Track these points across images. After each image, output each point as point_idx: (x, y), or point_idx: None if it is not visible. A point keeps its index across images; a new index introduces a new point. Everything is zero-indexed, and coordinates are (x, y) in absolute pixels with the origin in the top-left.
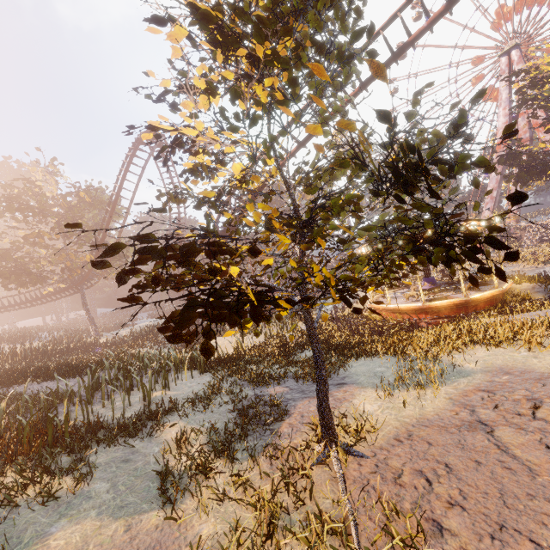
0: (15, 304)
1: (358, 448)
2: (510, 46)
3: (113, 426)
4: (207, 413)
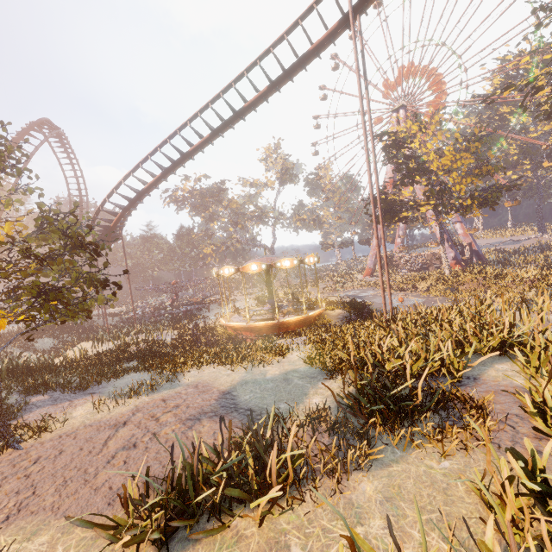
0: None
1: (27, 443)
2: (398, 106)
3: None
4: None
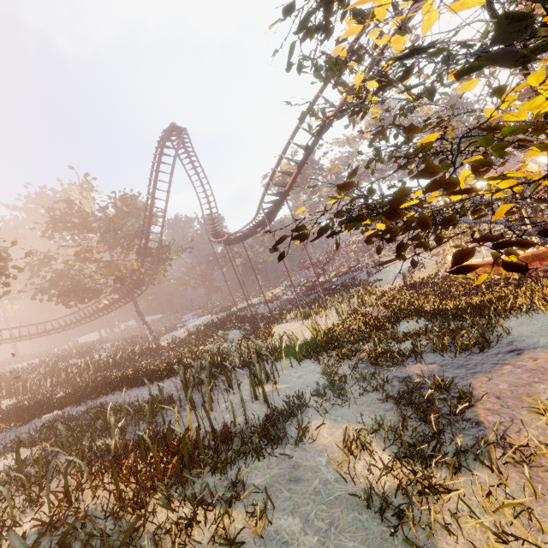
0: (76, 321)
1: None
2: None
3: (248, 434)
4: (350, 406)
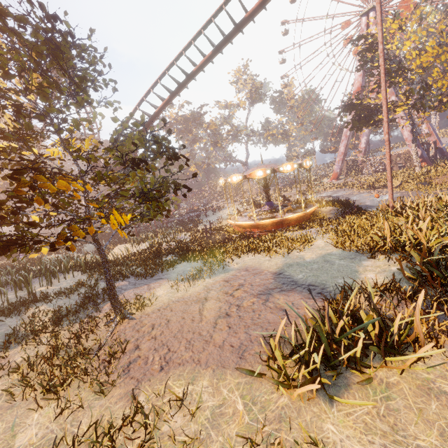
0: None
1: (136, 315)
2: (368, 8)
3: None
4: (66, 300)
